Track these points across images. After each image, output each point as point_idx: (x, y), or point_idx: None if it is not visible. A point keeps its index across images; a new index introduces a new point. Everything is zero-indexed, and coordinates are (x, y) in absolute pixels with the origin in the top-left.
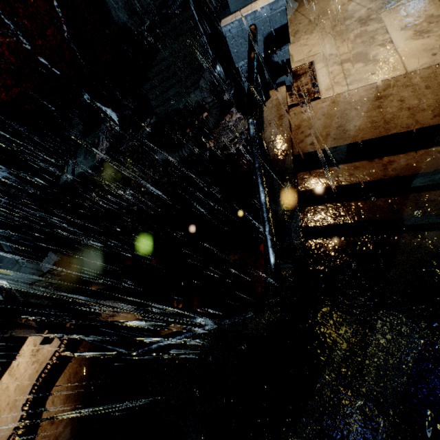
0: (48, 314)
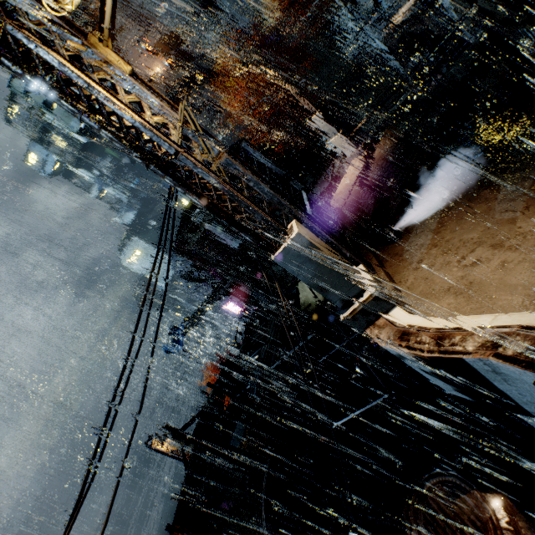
0: (364, 132)
